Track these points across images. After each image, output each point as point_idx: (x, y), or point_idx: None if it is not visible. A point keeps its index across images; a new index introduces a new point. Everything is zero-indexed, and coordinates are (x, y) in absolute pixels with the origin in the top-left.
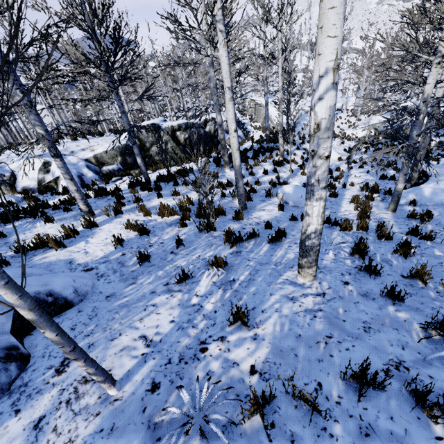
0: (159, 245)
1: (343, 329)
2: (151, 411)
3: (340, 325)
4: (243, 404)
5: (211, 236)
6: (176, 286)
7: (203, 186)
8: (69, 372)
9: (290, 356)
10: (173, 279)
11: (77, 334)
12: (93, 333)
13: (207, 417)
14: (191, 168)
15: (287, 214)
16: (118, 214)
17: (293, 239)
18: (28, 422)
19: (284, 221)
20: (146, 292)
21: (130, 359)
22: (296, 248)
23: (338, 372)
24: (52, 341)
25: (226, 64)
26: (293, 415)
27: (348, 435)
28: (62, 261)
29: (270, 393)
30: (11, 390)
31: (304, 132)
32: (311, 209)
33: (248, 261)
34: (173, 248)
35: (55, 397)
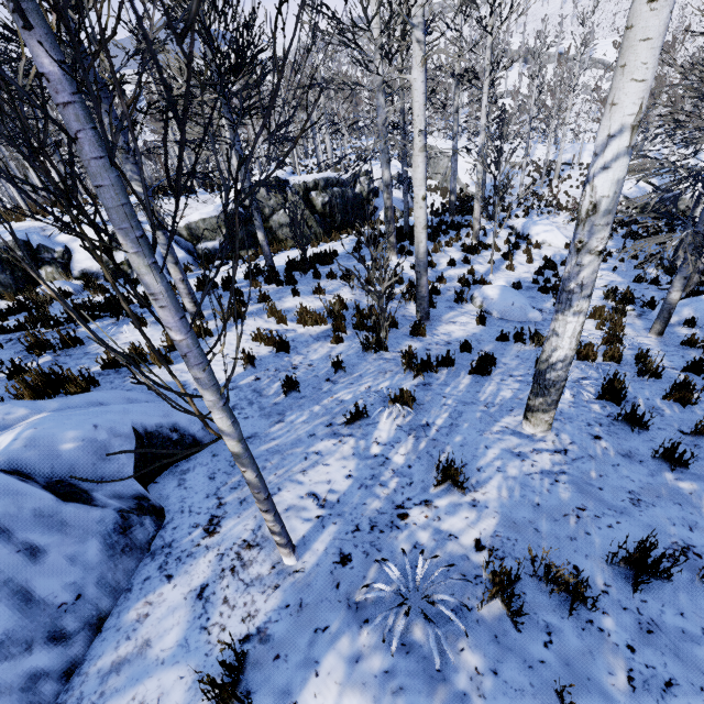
0: (306, 368)
1: (601, 499)
2: (347, 587)
3: (595, 494)
4: (473, 586)
5: (382, 358)
6: (344, 428)
7: (378, 282)
8: (224, 534)
9: (529, 531)
10: (337, 418)
11: (219, 485)
12: (241, 485)
13: (430, 597)
14: (335, 252)
15: (491, 330)
16: (238, 318)
17: (506, 370)
18: (188, 590)
19: (487, 341)
20: (302, 434)
21: (301, 521)
22: (513, 383)
23: (601, 554)
24: (249, 484)
25: (421, 93)
26: (544, 603)
27: (624, 630)
28: (171, 384)
29: (517, 573)
30: (152, 551)
31: (509, 199)
32: (564, 326)
33: (443, 398)
34: (327, 373)
35: (213, 562)
